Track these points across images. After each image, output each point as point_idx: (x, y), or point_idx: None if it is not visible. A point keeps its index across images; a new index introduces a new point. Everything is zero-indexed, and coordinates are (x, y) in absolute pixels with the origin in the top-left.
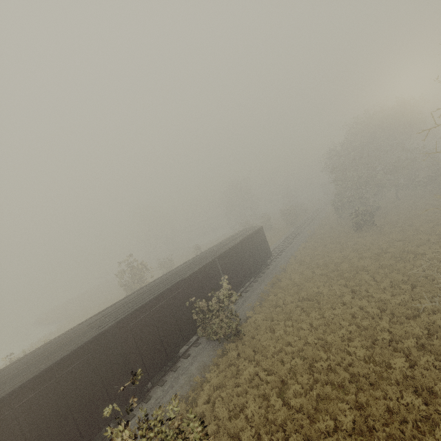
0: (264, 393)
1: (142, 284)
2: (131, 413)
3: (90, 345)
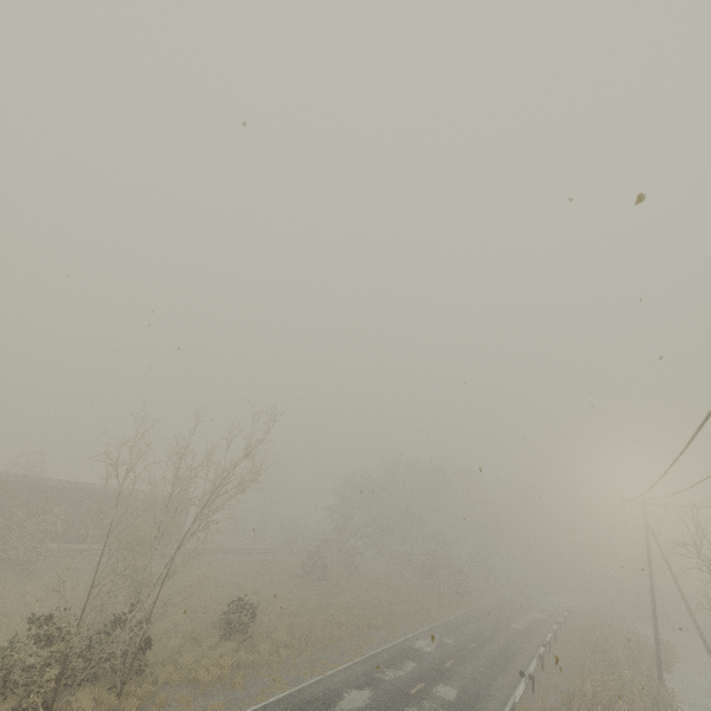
0: None
1: None
2: None
3: None
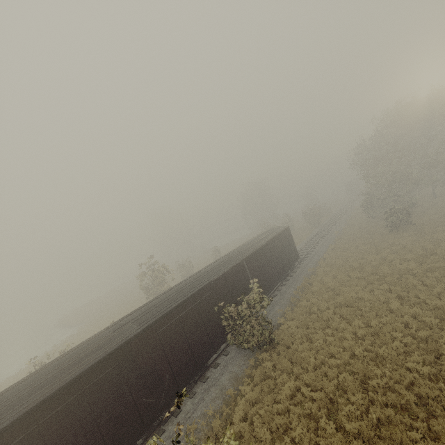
0: (309, 413)
1: (163, 287)
2: (160, 428)
3: (118, 353)
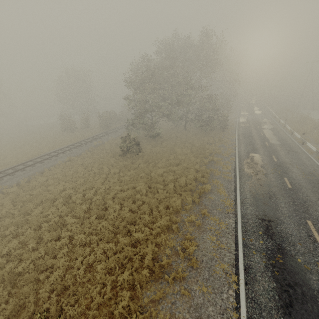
0: None
1: None
2: None
3: None
